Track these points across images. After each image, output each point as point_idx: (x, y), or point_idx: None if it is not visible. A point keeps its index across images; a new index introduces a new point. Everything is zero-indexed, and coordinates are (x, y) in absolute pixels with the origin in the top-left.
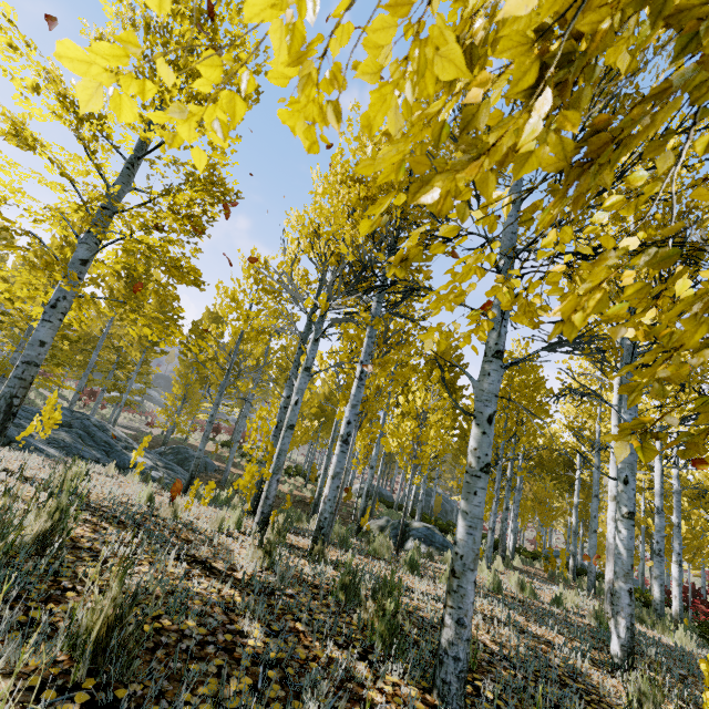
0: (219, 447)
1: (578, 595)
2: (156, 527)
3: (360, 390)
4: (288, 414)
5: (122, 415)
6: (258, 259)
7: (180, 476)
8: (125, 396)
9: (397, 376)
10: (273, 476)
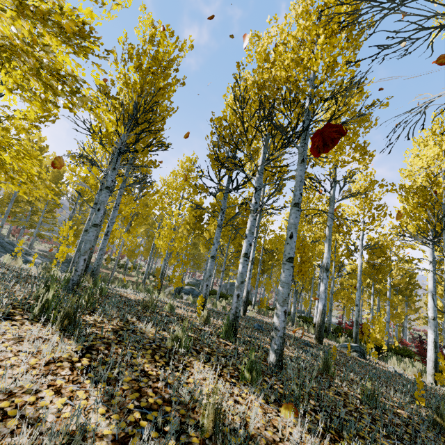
0: (104, 261)
1: (264, 316)
2: (0, 264)
3: (115, 212)
4: (85, 225)
5: (43, 245)
6: (89, 149)
7: (60, 269)
8: (36, 230)
9: (141, 206)
10: (76, 253)
